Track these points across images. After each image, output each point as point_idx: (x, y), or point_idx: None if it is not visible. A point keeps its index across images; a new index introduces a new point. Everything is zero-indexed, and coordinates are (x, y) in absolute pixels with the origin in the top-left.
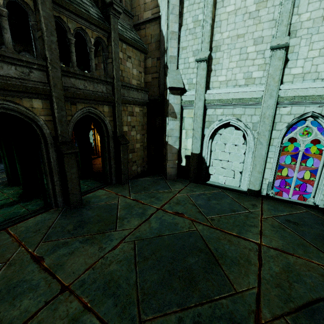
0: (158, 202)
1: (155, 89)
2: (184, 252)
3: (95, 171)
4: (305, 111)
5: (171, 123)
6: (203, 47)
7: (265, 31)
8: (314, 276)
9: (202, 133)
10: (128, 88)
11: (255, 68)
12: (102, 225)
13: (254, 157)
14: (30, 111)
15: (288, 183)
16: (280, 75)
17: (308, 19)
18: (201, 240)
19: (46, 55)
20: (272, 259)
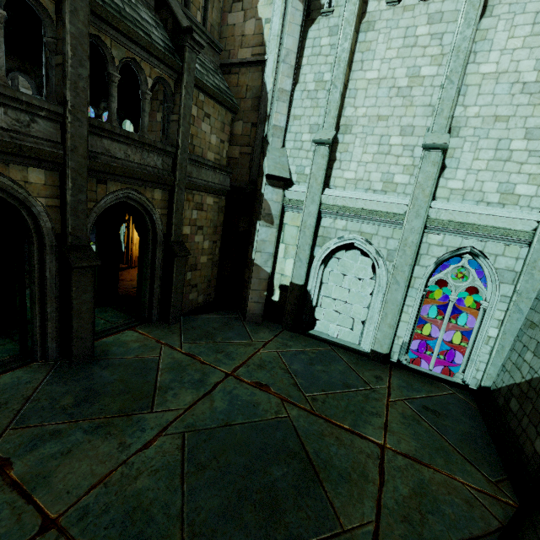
0: (228, 362)
1: (244, 171)
2: (266, 457)
3: (122, 294)
4: (461, 244)
5: (264, 231)
6: (326, 123)
7: (418, 118)
8: (456, 503)
9: (310, 253)
10: (199, 164)
11: (399, 168)
12: (128, 400)
13: (385, 302)
14: (21, 187)
15: (430, 346)
16: (432, 187)
17: (476, 115)
18: (295, 436)
19: (66, 97)
20: (399, 474)
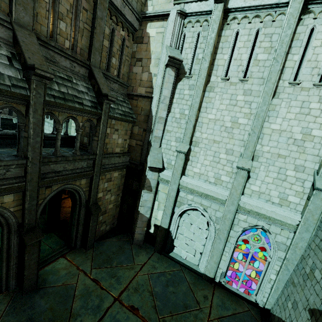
0: (117, 287)
1: (137, 154)
2: None
3: (62, 219)
4: (257, 223)
5: (146, 195)
6: (184, 140)
7: (236, 146)
8: None
9: (172, 210)
10: (110, 157)
11: (224, 172)
12: None
13: (213, 248)
14: None
15: (238, 274)
16: (241, 190)
17: (268, 151)
18: None
19: (28, 155)
20: None
